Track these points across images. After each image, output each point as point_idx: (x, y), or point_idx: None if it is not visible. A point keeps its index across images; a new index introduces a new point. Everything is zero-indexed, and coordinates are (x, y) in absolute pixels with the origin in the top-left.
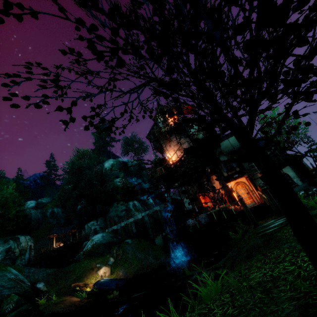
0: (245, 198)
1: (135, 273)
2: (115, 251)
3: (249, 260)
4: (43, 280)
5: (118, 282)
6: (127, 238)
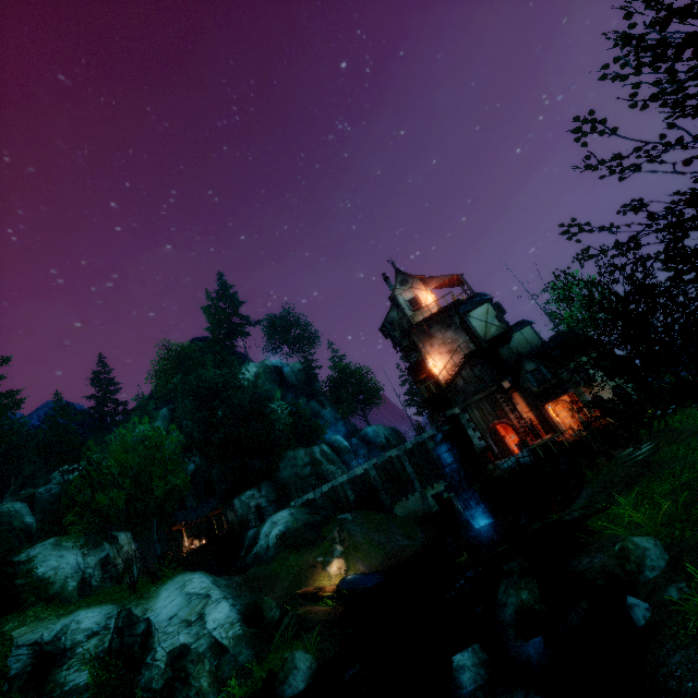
0: (569, 423)
1: (383, 565)
2: (338, 535)
3: (637, 485)
4: None
5: (374, 577)
6: (337, 514)
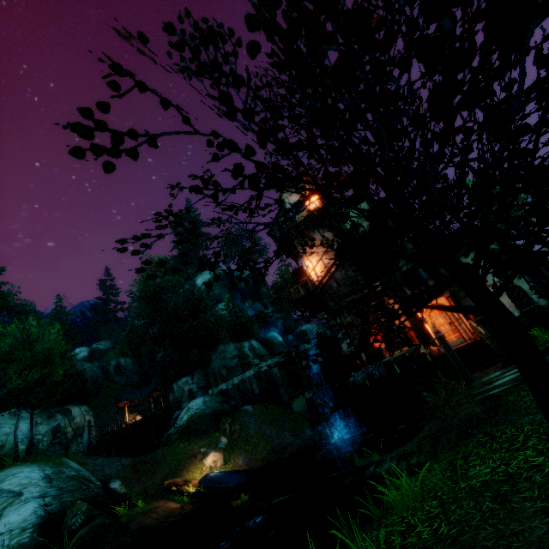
0: (446, 332)
1: (264, 461)
2: (228, 426)
3: (464, 444)
4: (119, 476)
5: (238, 476)
6: (244, 404)
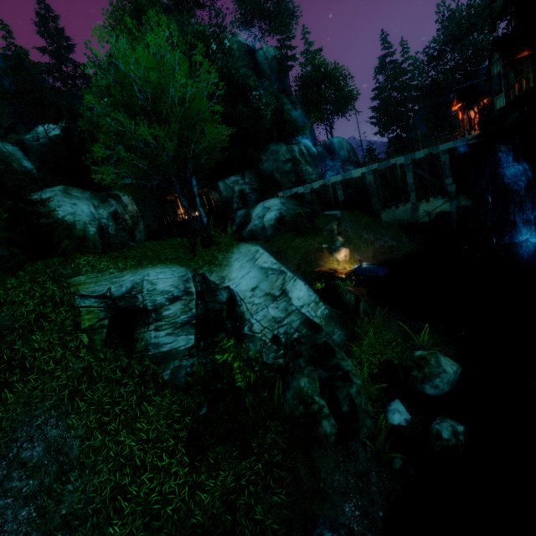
0: None
1: (375, 259)
2: (336, 228)
3: None
4: None
5: (384, 269)
6: (323, 210)
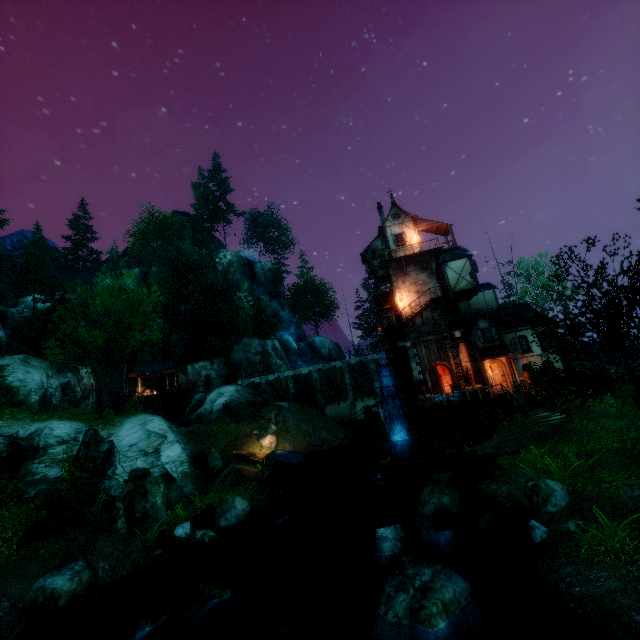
0: (498, 380)
1: (306, 449)
2: (274, 417)
3: (546, 442)
4: None
5: (299, 456)
6: (276, 400)
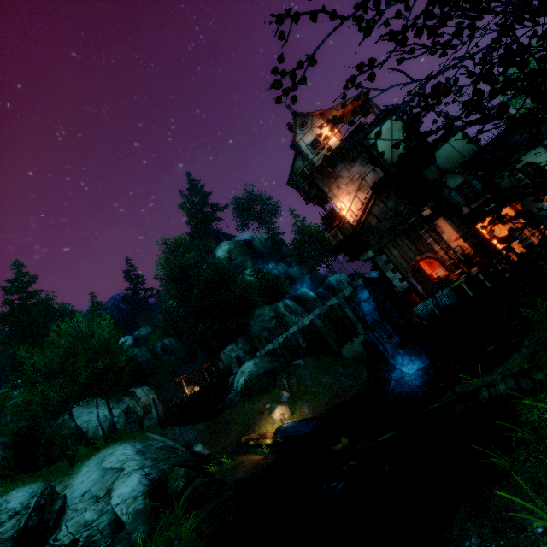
0: (515, 244)
1: (328, 406)
2: (286, 382)
3: None
4: (198, 441)
5: (309, 424)
6: (294, 359)
